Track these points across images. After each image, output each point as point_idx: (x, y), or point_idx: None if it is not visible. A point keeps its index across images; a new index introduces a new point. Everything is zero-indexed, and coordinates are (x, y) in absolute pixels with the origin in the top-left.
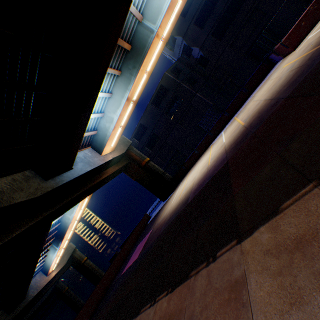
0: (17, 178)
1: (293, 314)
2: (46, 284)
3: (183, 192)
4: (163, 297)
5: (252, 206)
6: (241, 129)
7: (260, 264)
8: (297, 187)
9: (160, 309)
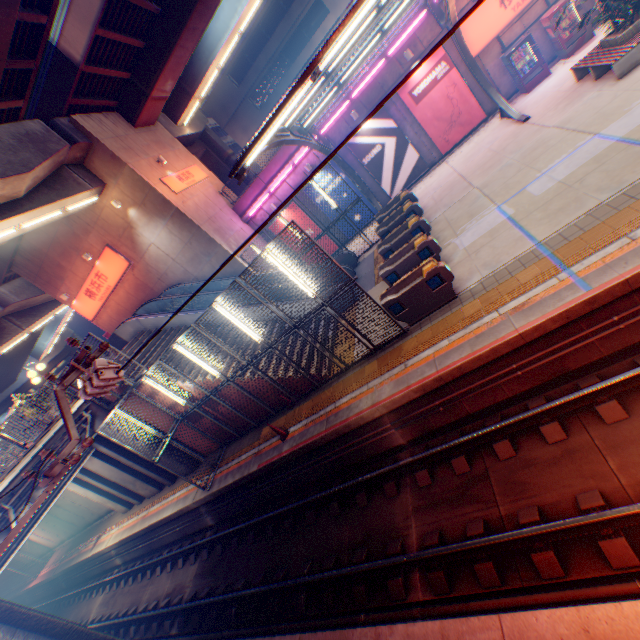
0: None
1: None
2: None
3: None
4: None
5: None
6: None
7: None
8: None
9: None
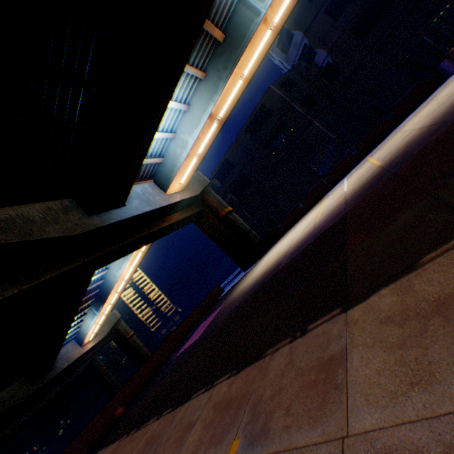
0: (53, 207)
1: (413, 396)
2: (79, 357)
3: (273, 258)
4: (223, 380)
5: (374, 264)
6: (375, 170)
7: (372, 335)
8: (453, 232)
9: (217, 394)
